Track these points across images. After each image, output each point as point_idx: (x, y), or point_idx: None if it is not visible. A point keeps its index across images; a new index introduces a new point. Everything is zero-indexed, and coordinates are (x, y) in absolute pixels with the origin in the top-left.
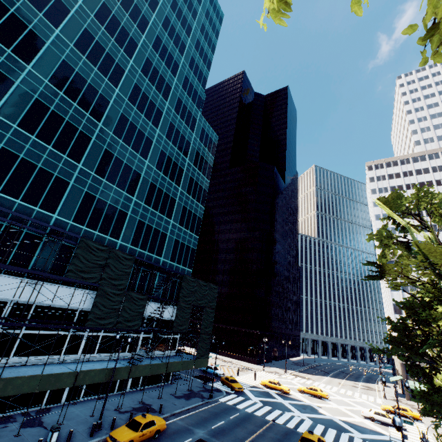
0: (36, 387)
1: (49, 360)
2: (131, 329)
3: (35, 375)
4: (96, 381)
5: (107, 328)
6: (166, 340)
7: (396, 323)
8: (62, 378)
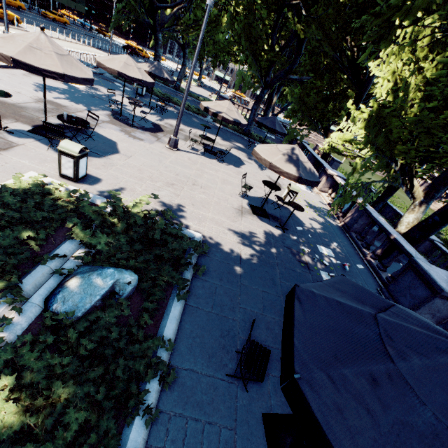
0: None
1: None
2: None
3: None
4: None
5: None
6: None
7: None
8: None
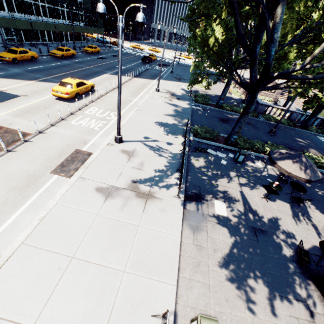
0: (44, 28)
1: (32, 18)
2: (66, 3)
3: (41, 22)
4: (62, 31)
5: (56, 0)
6: (77, 15)
7: (190, 7)
8: (51, 26)
